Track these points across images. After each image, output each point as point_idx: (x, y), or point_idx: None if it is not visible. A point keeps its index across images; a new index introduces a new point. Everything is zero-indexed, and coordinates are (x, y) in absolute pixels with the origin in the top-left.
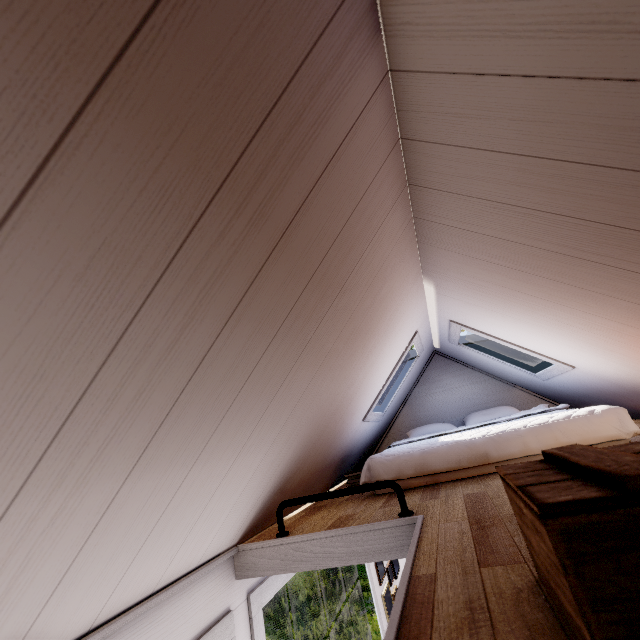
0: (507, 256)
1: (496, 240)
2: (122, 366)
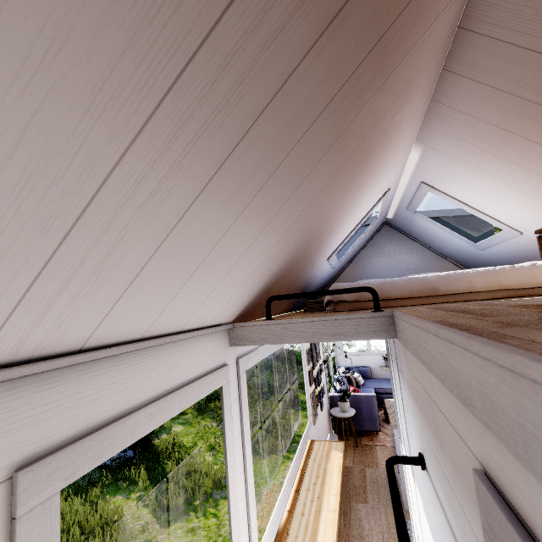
0: (540, 84)
1: (541, 59)
2: (241, 23)
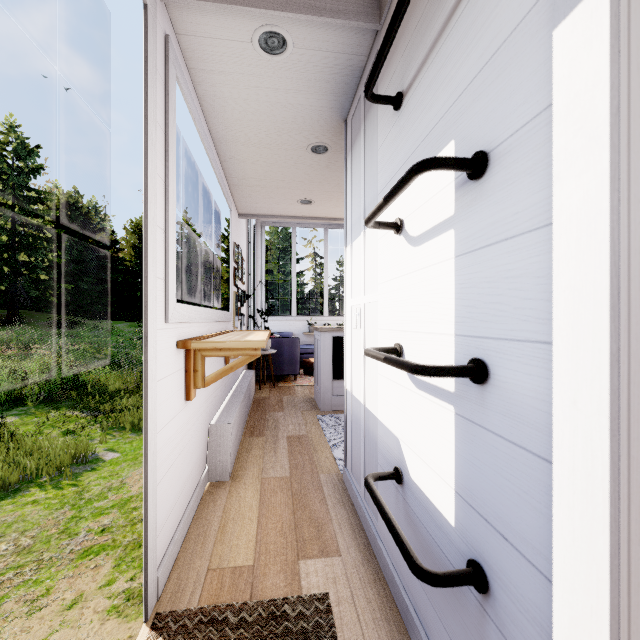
0: None
1: None
2: None
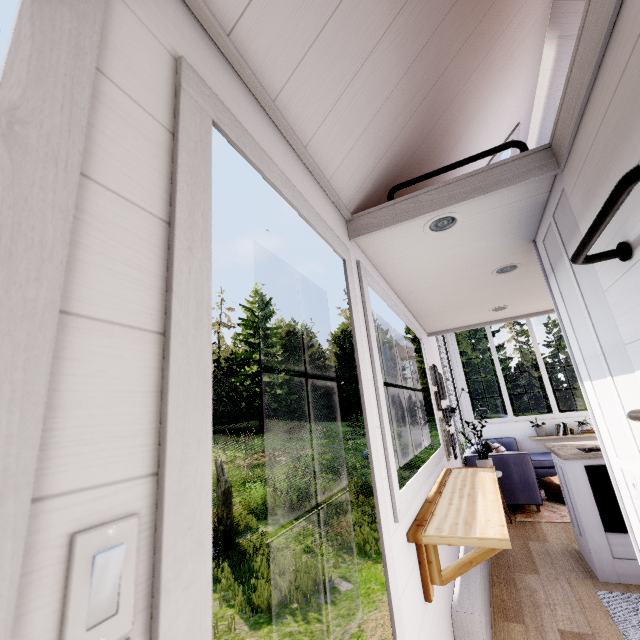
0: None
1: None
2: None
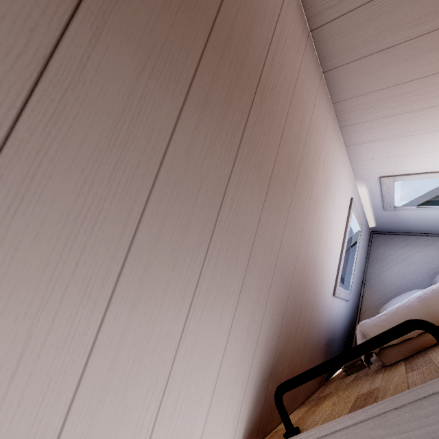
0: (436, 5)
1: None
2: None
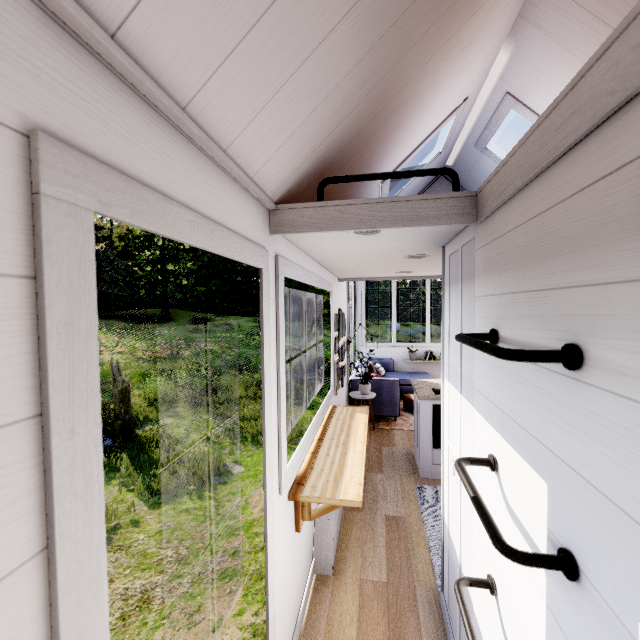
0: None
1: None
2: None
